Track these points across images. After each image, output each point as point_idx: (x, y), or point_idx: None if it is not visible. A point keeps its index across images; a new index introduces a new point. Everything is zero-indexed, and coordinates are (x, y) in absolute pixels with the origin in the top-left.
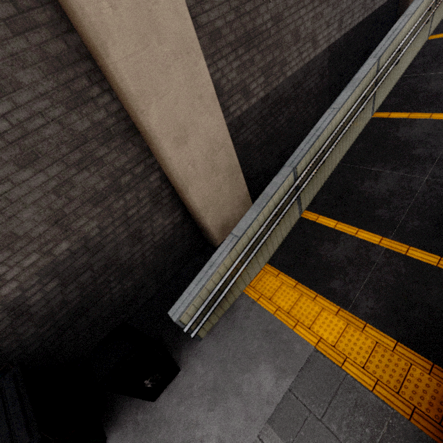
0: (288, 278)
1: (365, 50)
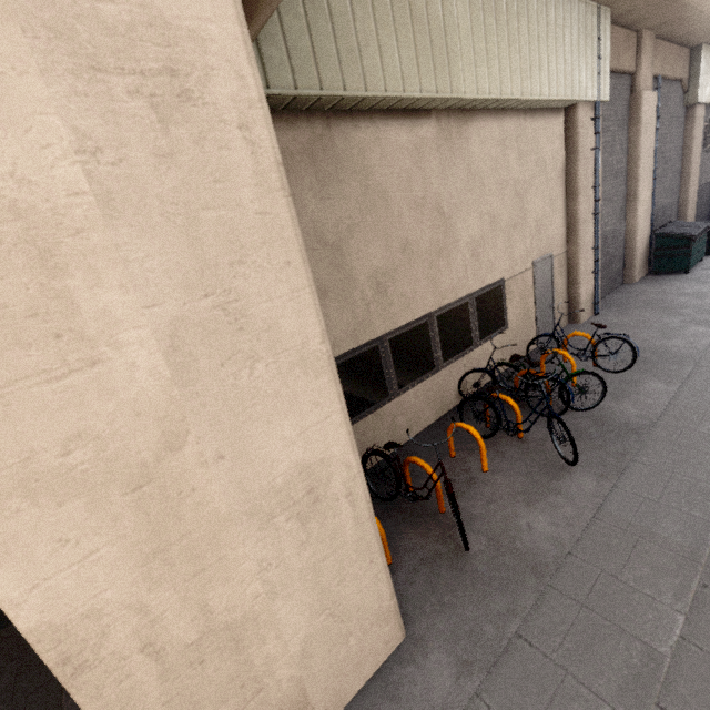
0: None
1: None
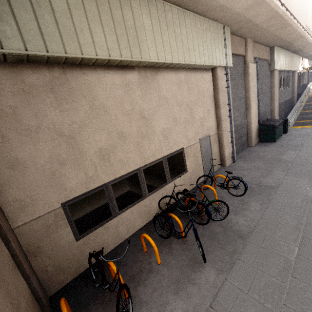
0: (299, 126)
1: (288, 106)
